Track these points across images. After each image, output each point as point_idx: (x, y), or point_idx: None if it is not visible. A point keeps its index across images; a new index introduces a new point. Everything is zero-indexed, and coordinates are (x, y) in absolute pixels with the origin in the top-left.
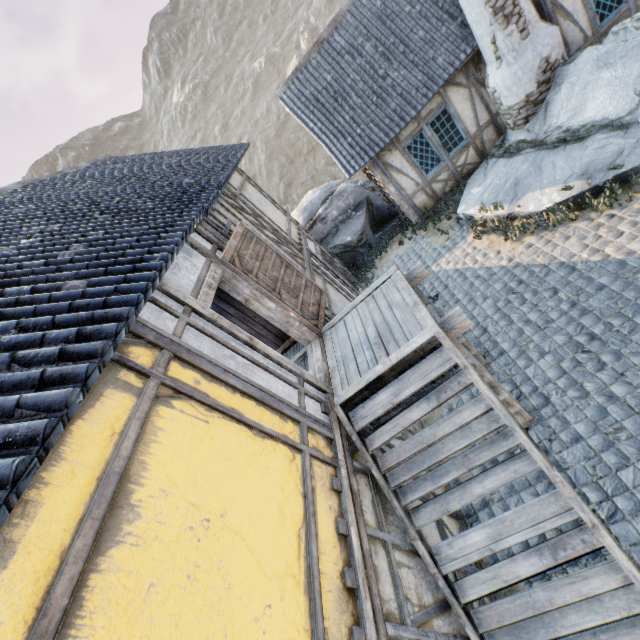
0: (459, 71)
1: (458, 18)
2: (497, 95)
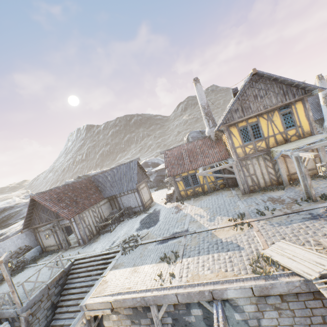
0: (317, 121)
1: (320, 112)
2: (326, 127)
